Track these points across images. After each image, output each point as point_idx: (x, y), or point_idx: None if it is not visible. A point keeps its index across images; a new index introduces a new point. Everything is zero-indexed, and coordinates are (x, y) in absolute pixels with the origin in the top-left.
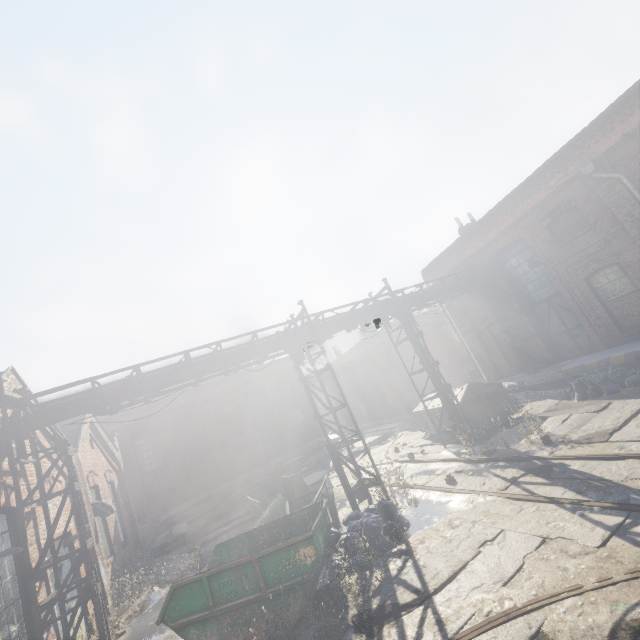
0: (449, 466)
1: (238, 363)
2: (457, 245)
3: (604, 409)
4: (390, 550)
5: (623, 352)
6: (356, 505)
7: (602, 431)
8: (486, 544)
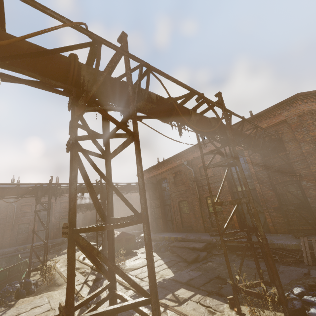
0: (85, 268)
1: (2, 196)
2: (149, 170)
3: None
4: (7, 303)
5: (175, 236)
6: (29, 278)
7: (133, 268)
8: (36, 307)
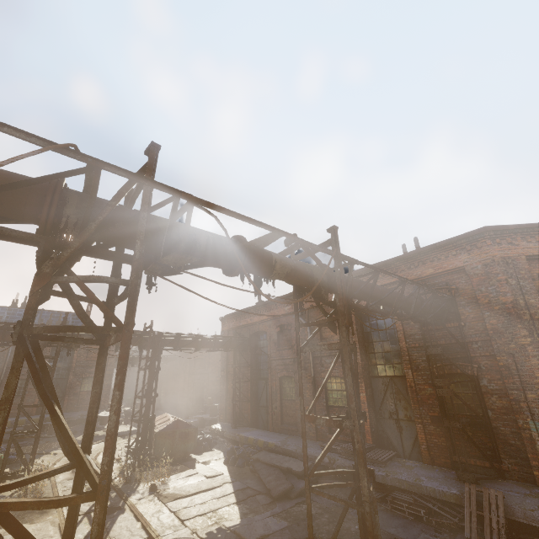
0: None
1: None
2: (240, 314)
3: (213, 477)
4: None
5: (264, 439)
6: None
7: (178, 494)
8: None
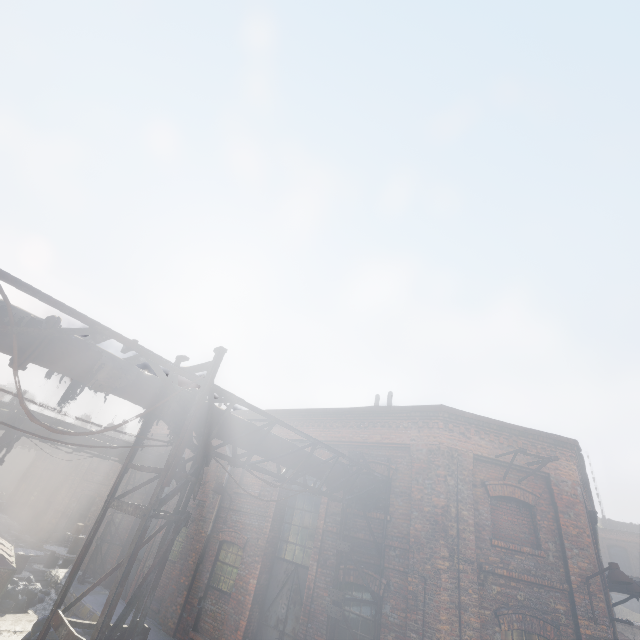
0: None
1: None
2: None
3: None
4: None
5: None
6: None
7: None
8: None
